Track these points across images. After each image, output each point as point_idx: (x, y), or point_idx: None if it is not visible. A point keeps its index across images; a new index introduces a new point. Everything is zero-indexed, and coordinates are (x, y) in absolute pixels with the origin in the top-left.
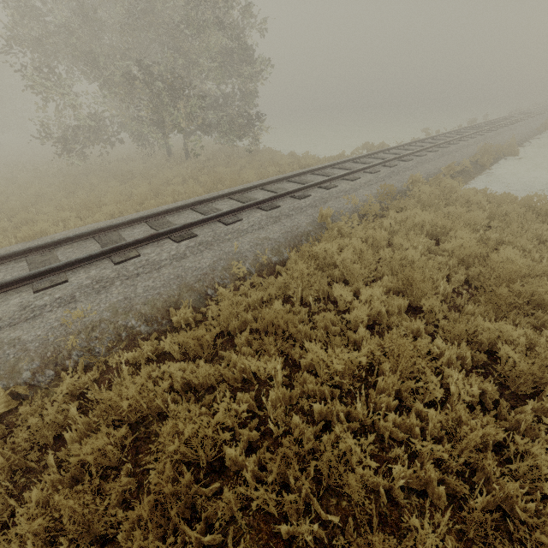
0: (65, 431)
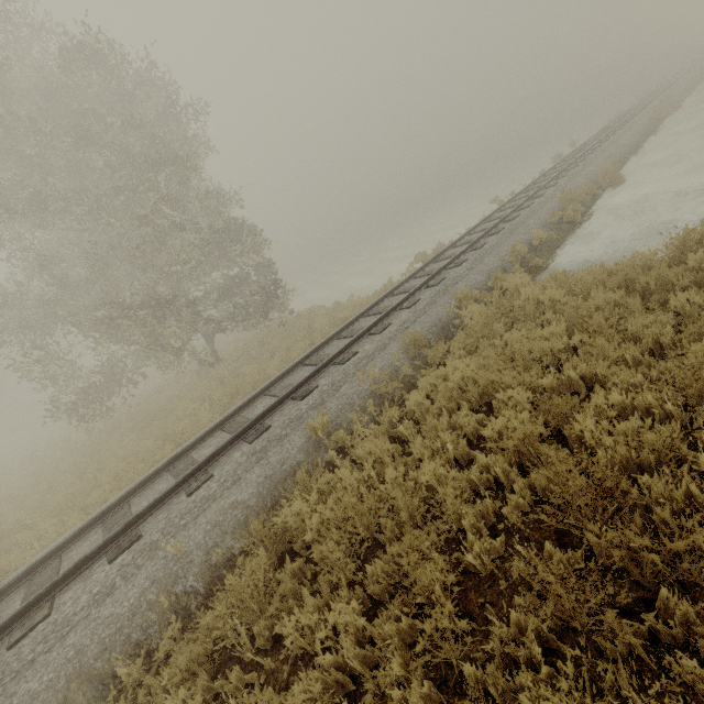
0: None
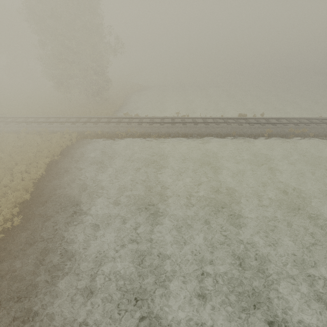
0: None
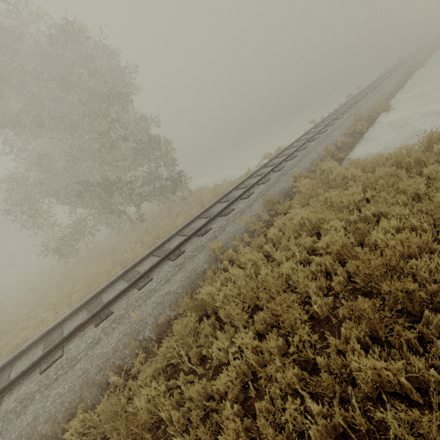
0: None
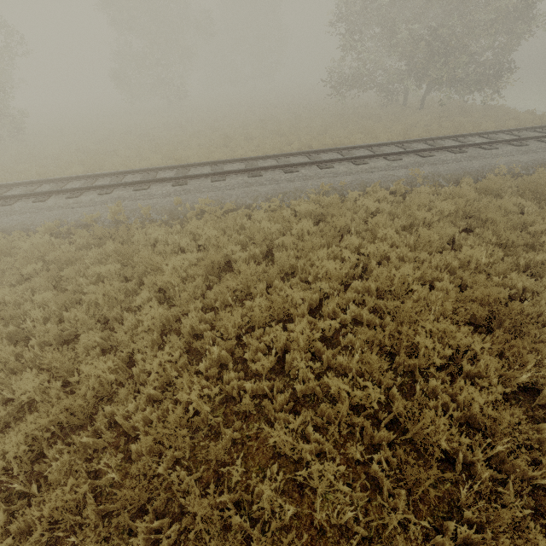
0: (436, 199)
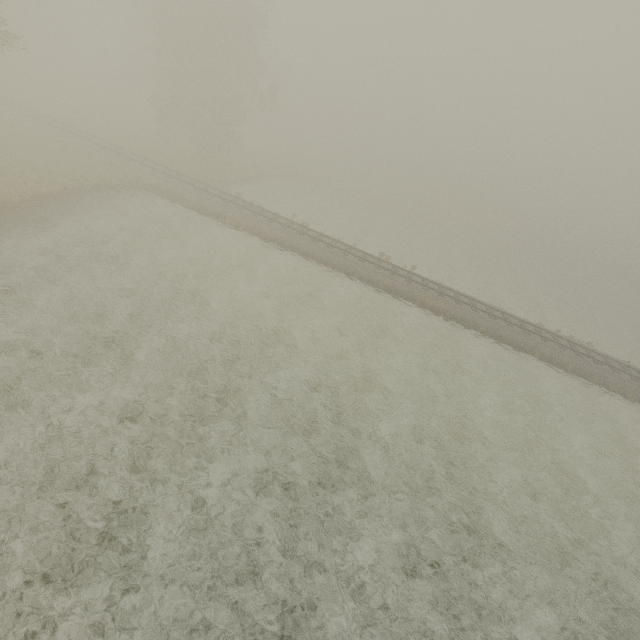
0: None
